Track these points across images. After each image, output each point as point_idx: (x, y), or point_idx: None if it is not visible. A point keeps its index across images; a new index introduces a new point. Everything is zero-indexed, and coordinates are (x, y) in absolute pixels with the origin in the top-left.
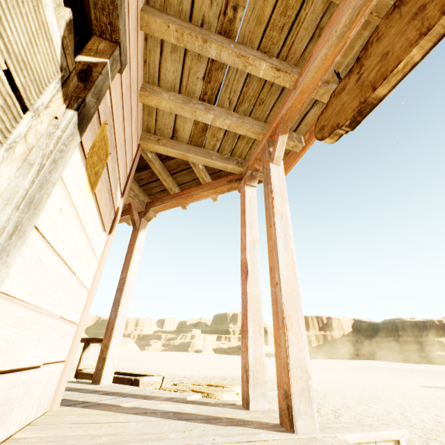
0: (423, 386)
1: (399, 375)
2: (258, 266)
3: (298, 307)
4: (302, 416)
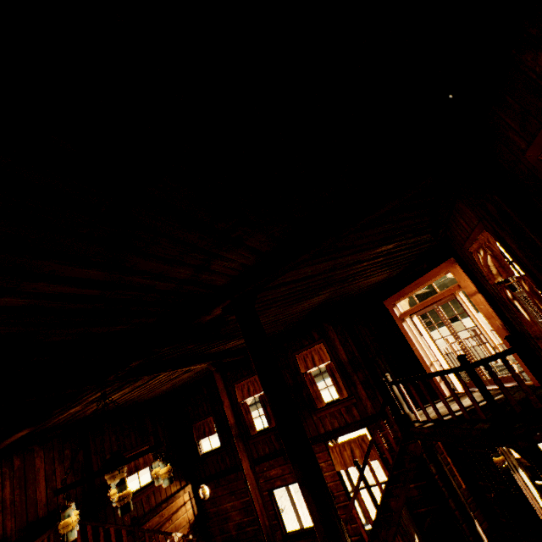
0: None
1: None
2: None
3: None
4: None
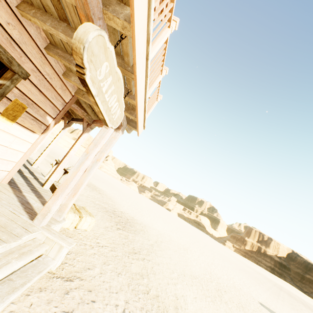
0: (263, 304)
1: (274, 296)
2: (92, 171)
3: (64, 190)
4: (38, 219)
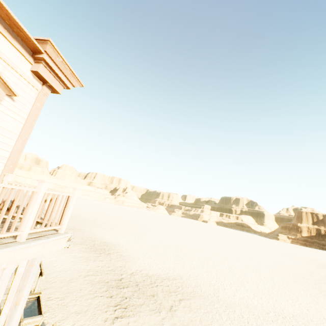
0: None
1: None
2: (12, 322)
3: None
4: None
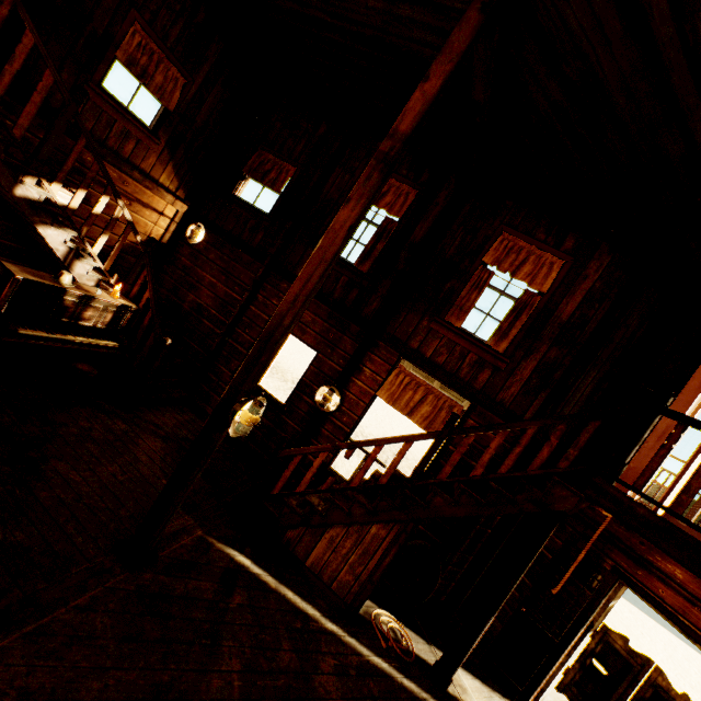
0: None
1: None
2: None
3: None
4: None
